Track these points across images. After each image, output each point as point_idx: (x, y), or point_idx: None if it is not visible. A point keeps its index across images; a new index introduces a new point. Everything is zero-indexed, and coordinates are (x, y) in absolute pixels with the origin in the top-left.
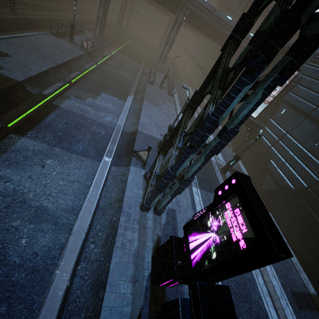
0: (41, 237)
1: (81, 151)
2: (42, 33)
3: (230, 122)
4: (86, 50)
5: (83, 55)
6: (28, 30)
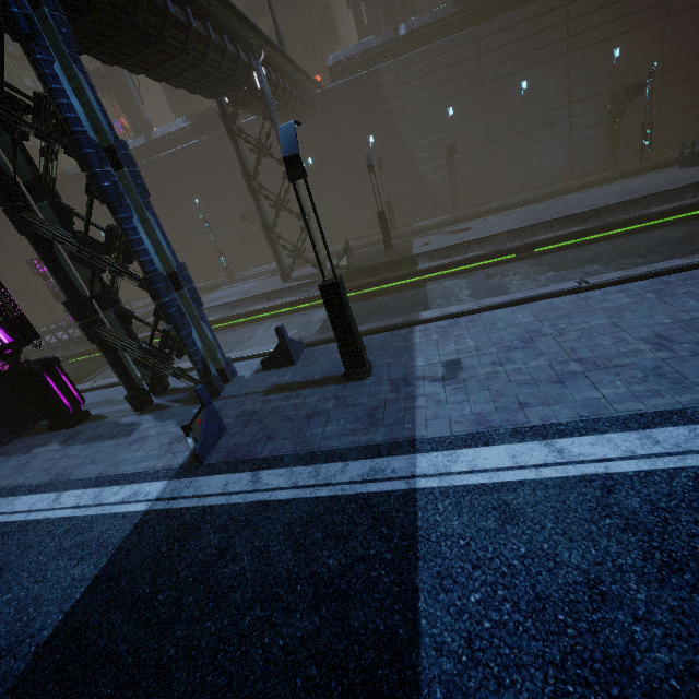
0: None
1: None
2: (650, 174)
3: (8, 173)
4: None
5: None
6: (612, 182)
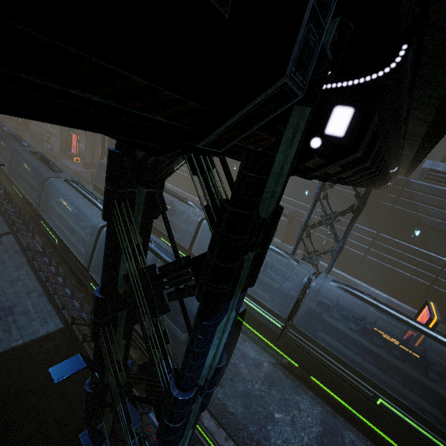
0: None
1: None
2: None
3: None
4: None
5: None
6: None
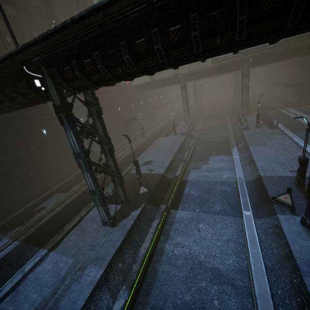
0: (227, 299)
1: (220, 211)
2: (160, 139)
3: None
4: (186, 133)
5: (185, 138)
6: (153, 142)
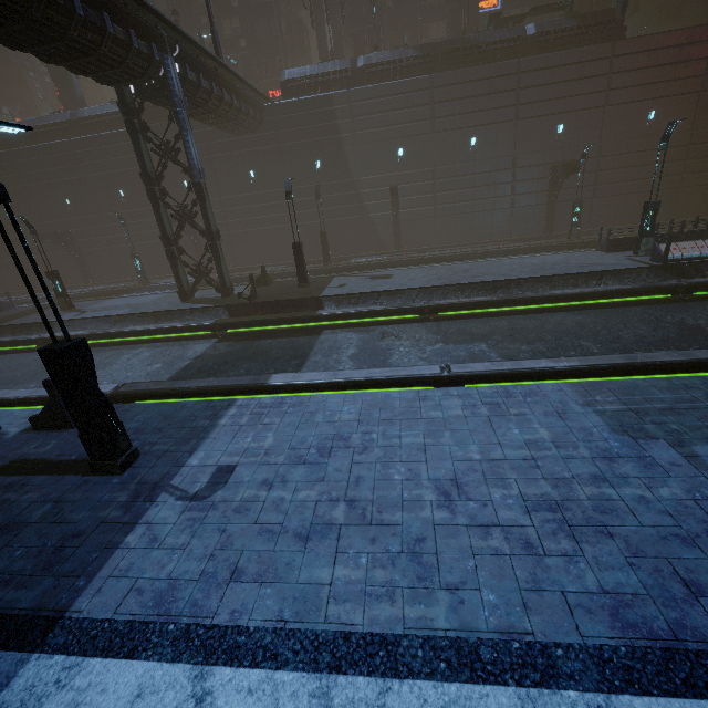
0: None
1: (179, 378)
2: (571, 252)
3: None
4: (664, 258)
5: (625, 272)
6: (537, 253)
